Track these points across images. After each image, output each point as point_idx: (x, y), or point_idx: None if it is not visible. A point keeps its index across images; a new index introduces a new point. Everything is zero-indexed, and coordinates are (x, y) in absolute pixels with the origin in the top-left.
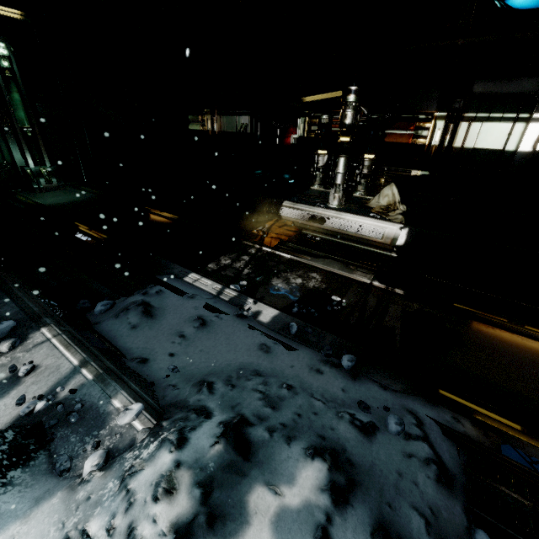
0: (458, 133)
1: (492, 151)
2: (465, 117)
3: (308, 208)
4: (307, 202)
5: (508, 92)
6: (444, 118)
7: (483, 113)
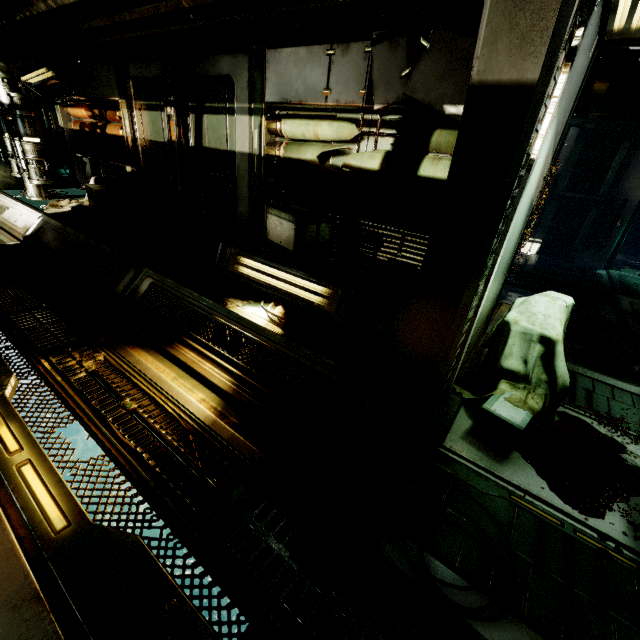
0: (138, 123)
1: (160, 143)
2: (137, 105)
3: (3, 198)
4: (16, 194)
5: (148, 76)
6: (126, 106)
7: (144, 100)
